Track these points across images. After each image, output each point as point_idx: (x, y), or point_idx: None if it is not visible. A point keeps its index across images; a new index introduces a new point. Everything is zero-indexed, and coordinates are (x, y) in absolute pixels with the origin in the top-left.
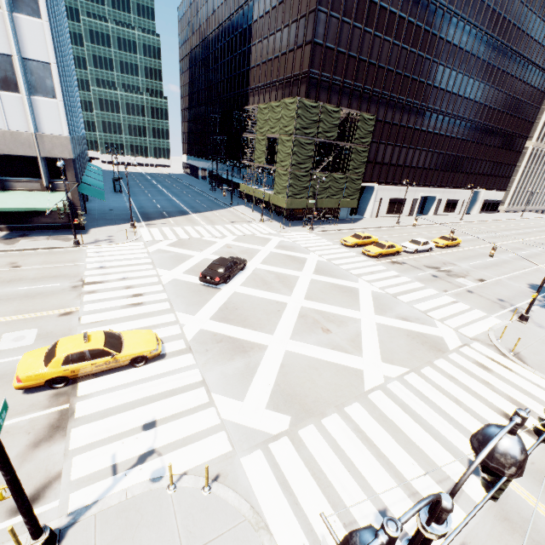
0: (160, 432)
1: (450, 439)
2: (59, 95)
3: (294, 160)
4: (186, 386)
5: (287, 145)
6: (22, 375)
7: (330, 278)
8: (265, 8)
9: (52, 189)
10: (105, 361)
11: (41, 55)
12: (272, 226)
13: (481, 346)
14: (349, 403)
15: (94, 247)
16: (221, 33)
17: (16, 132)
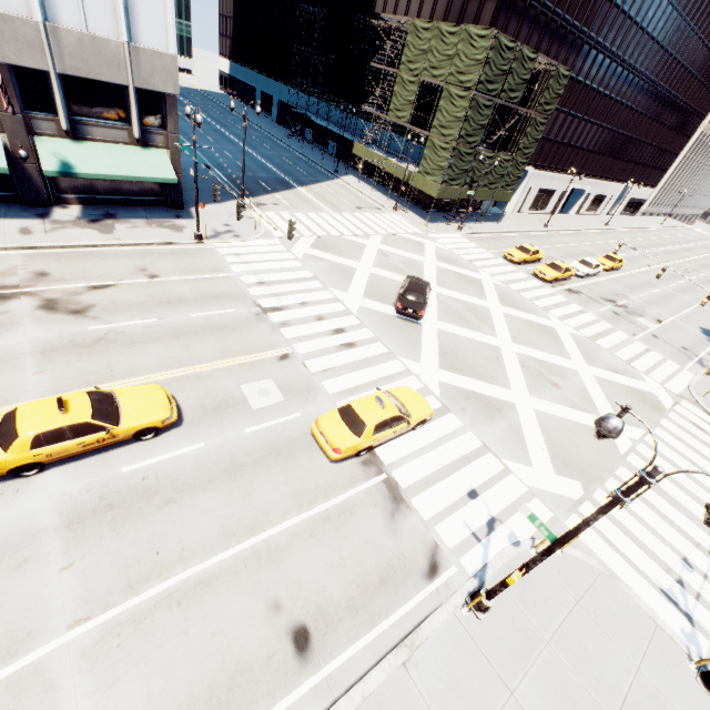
0: (486, 500)
1: (702, 499)
2: None
3: (463, 130)
4: (474, 451)
5: (458, 104)
6: (342, 447)
7: (521, 313)
8: None
9: (144, 143)
10: (401, 428)
11: None
12: (411, 219)
13: (689, 404)
14: (616, 467)
15: (222, 245)
16: None
17: (99, 38)
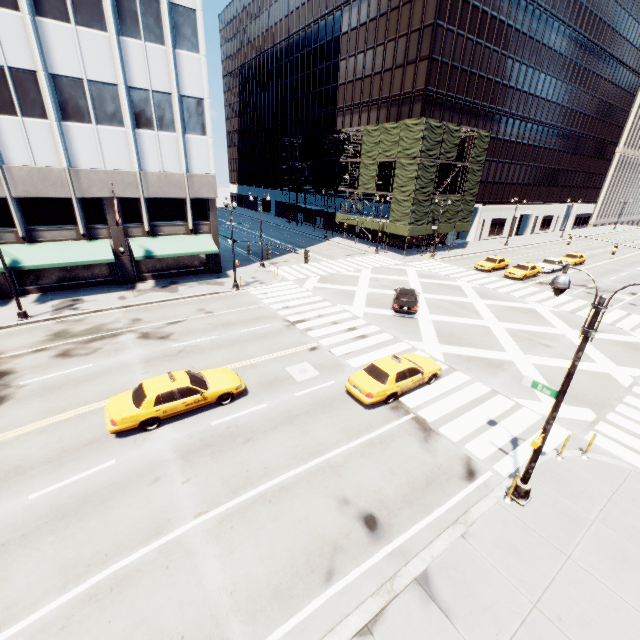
0: (505, 426)
1: None
2: (209, 132)
3: (417, 185)
4: (485, 394)
5: (409, 169)
6: (373, 391)
7: (501, 302)
8: (359, 20)
9: (195, 232)
10: (417, 378)
11: (196, 91)
12: (391, 256)
13: None
14: (622, 396)
15: (253, 289)
16: (291, 46)
17: (170, 173)
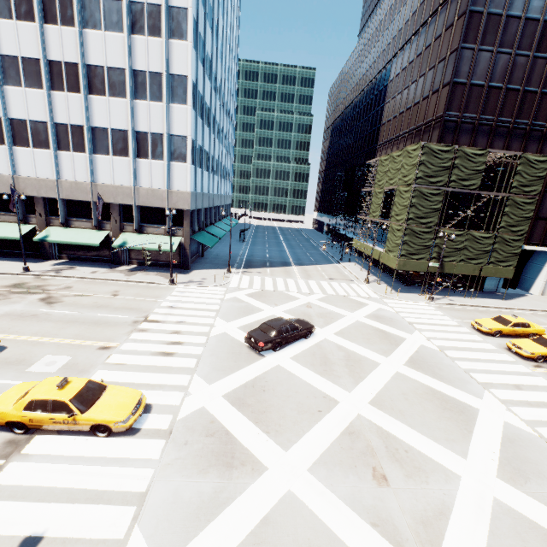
0: None
1: None
2: (189, 160)
3: (411, 213)
4: (120, 493)
5: (404, 196)
6: None
7: (430, 379)
8: (402, 66)
9: (171, 234)
10: (63, 418)
11: (182, 131)
12: (378, 288)
13: None
14: None
15: (183, 286)
16: (359, 100)
17: (155, 189)
